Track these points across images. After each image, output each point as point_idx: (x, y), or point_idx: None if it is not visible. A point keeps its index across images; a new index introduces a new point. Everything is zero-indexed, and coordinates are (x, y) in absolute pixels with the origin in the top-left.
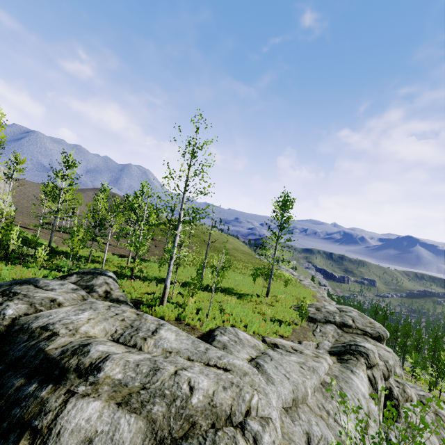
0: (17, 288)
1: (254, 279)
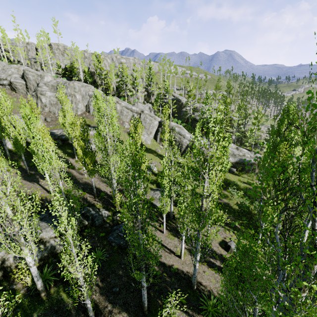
0: None
1: None
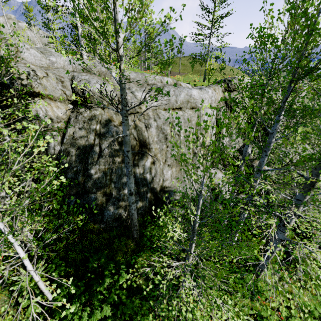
0: None
1: (192, 68)
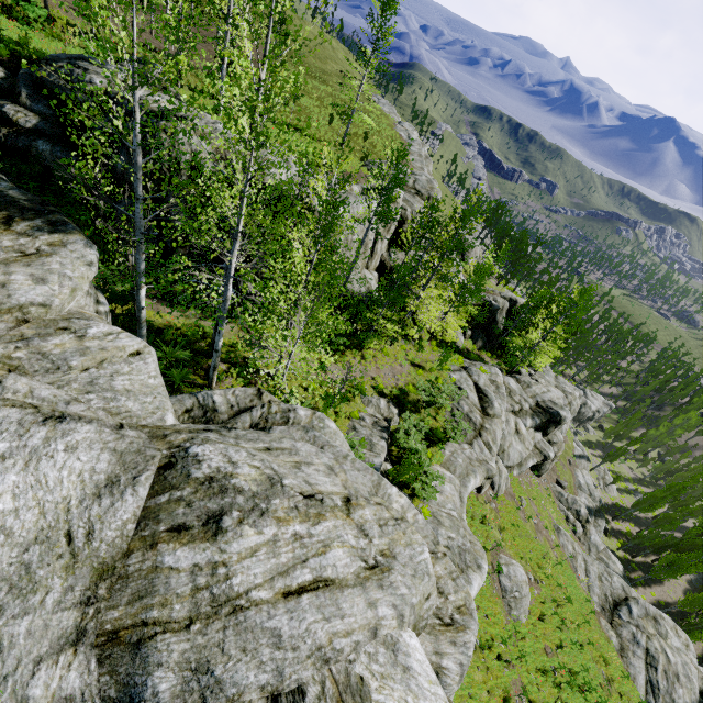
0: (82, 64)
1: (330, 120)
